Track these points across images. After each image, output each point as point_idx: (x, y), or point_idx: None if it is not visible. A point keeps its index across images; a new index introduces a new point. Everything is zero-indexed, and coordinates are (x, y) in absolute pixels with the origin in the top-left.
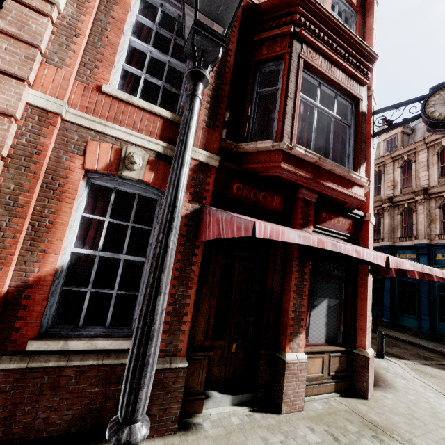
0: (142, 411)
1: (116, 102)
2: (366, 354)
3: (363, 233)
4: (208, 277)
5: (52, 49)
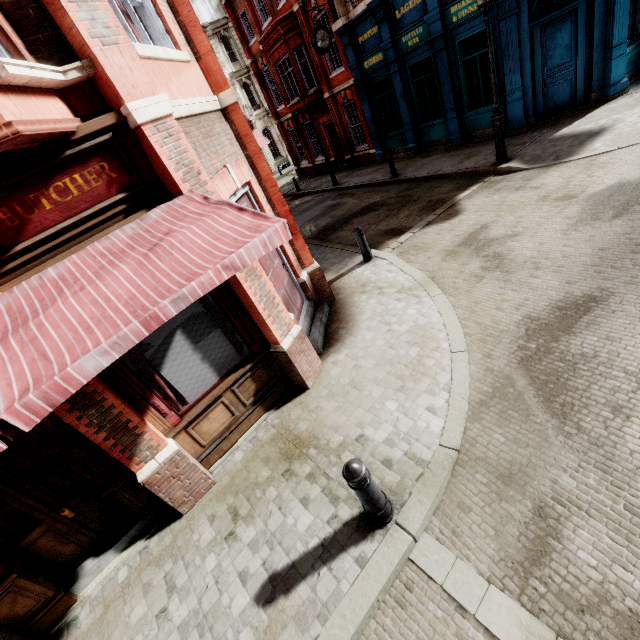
0: None
1: None
2: (282, 350)
3: (155, 162)
4: None
5: None
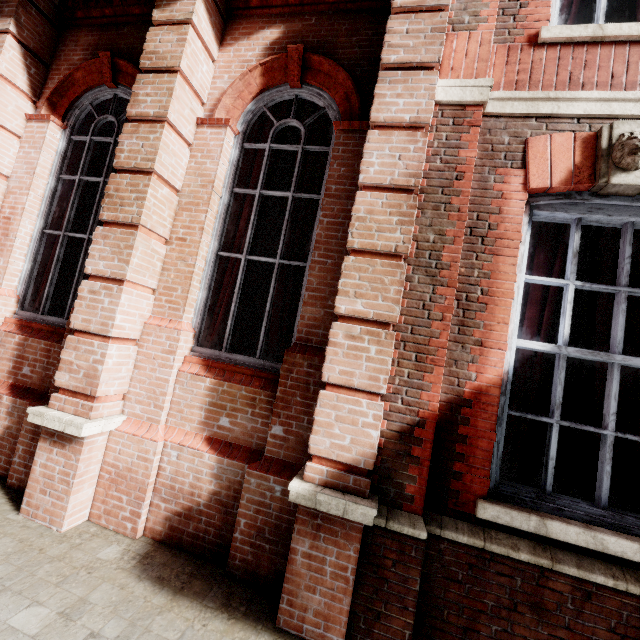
0: None
1: (568, 51)
2: None
3: None
4: None
5: (458, 7)
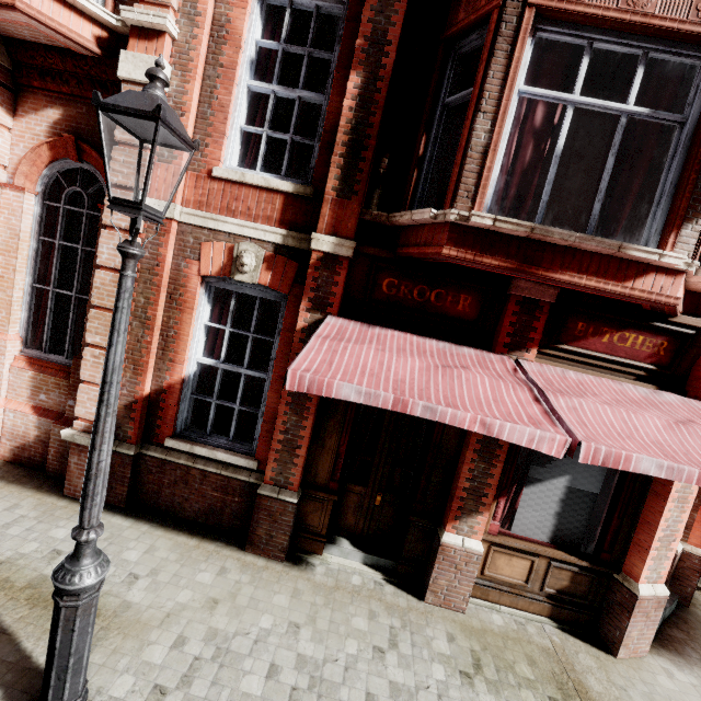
0: (88, 524)
1: (229, 186)
2: (635, 590)
3: None
4: (338, 408)
5: None
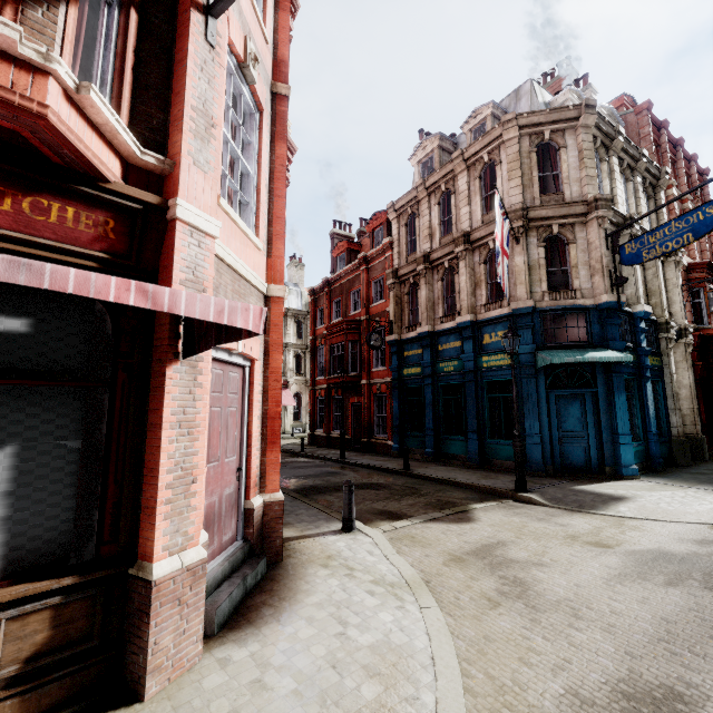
0: None
1: None
2: (149, 575)
3: (166, 253)
4: None
5: None
